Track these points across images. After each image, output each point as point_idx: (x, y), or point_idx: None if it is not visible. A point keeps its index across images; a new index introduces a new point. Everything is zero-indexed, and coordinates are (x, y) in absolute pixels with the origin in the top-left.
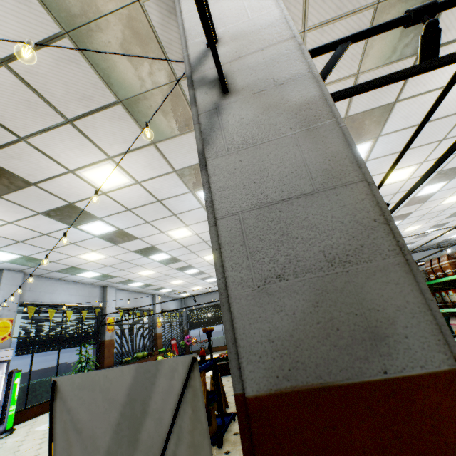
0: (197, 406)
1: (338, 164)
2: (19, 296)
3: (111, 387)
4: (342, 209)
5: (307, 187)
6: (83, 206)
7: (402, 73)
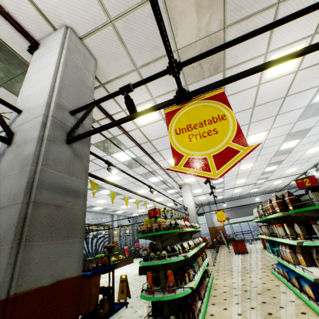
0: None
1: (20, 192)
2: None
3: None
4: (9, 217)
5: (6, 203)
6: None
7: (104, 127)
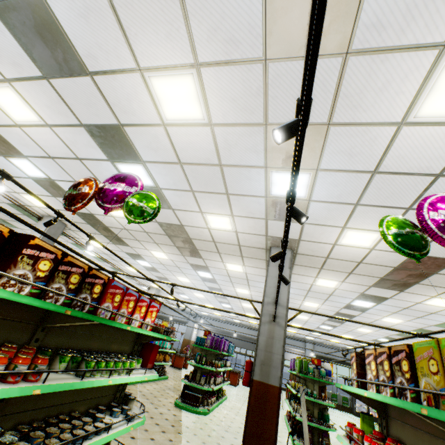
0: None
1: None
2: None
3: None
4: None
5: None
6: None
7: None
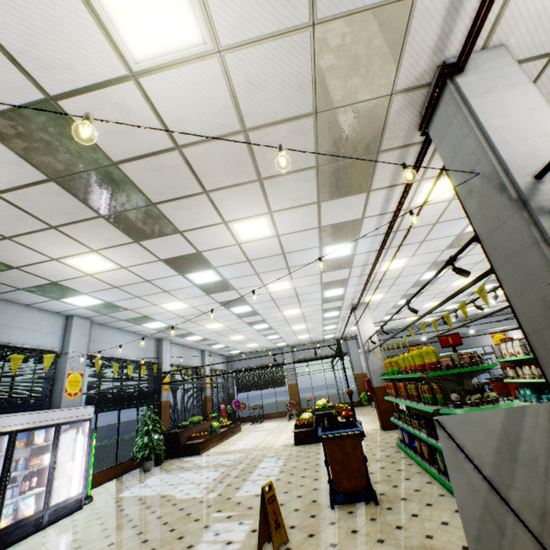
0: None
1: None
2: (87, 347)
3: (487, 423)
4: None
5: None
6: (208, 255)
7: None
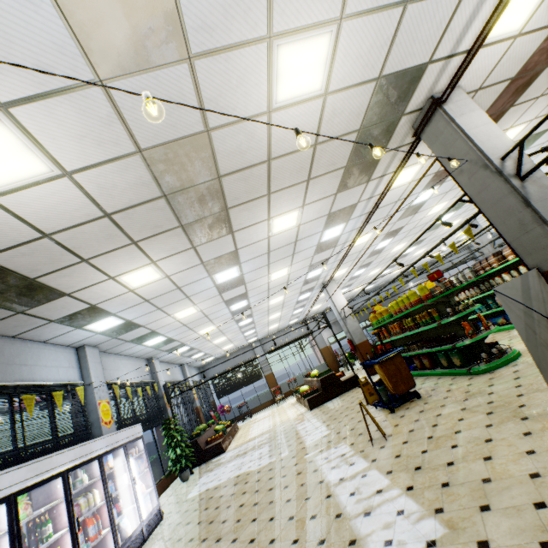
0: (543, 282)
1: None
2: (104, 375)
3: (515, 285)
4: None
5: None
6: (241, 252)
7: None
